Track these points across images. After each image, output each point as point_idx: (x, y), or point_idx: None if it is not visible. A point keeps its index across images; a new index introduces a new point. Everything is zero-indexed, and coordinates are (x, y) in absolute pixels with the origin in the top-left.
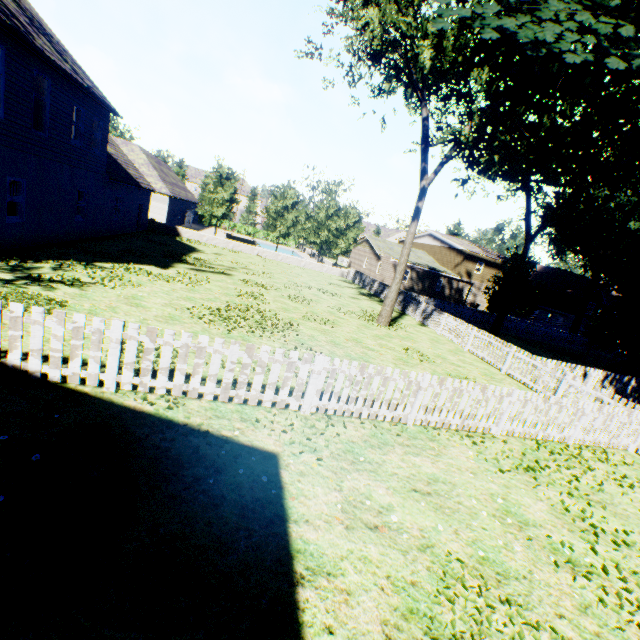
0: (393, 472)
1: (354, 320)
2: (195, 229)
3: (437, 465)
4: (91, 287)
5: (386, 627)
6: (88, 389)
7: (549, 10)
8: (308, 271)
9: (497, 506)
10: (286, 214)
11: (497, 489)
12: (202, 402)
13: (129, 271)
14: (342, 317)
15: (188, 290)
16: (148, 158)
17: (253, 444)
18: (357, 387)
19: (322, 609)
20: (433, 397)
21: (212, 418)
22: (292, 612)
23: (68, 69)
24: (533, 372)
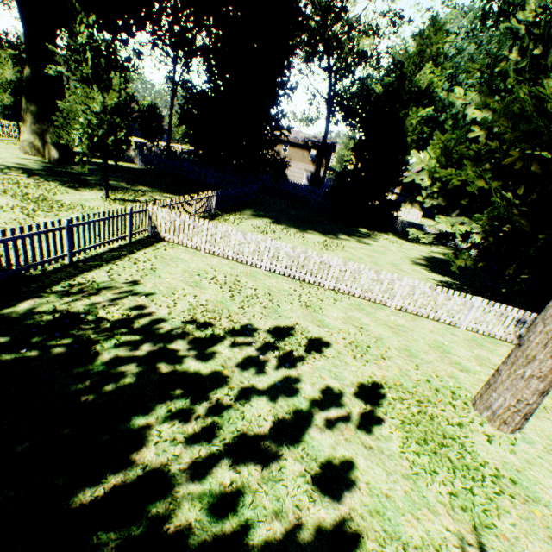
0: None
1: None
2: None
3: None
4: None
5: None
6: None
7: None
8: None
9: None
10: None
11: None
12: None
13: None
14: None
15: None
16: None
17: None
18: None
19: None
20: None
21: None
22: None
23: None
24: None
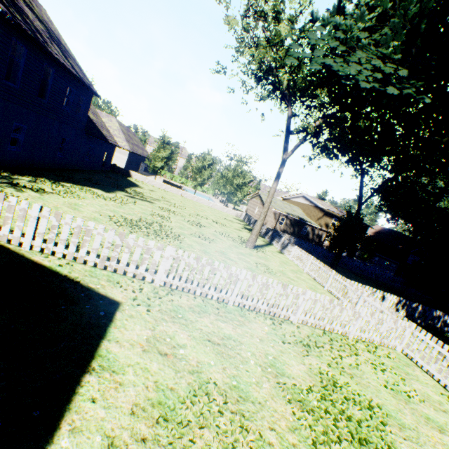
0: (200, 328)
1: (229, 241)
2: (144, 175)
3: (236, 330)
4: (49, 194)
5: (135, 407)
6: (11, 246)
7: (355, 57)
8: (213, 209)
9: (266, 361)
10: (204, 171)
11: (273, 352)
12: (86, 266)
13: (82, 190)
14: (221, 238)
15: (117, 206)
16: (120, 126)
17: (107, 294)
18: (194, 272)
19: (96, 388)
20: (248, 287)
21: (87, 276)
22: (74, 385)
23: (68, 65)
24: (344, 290)
